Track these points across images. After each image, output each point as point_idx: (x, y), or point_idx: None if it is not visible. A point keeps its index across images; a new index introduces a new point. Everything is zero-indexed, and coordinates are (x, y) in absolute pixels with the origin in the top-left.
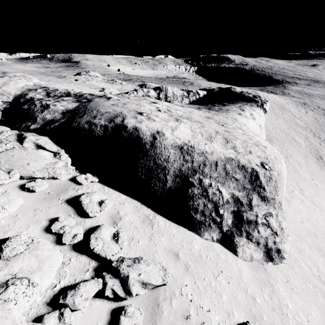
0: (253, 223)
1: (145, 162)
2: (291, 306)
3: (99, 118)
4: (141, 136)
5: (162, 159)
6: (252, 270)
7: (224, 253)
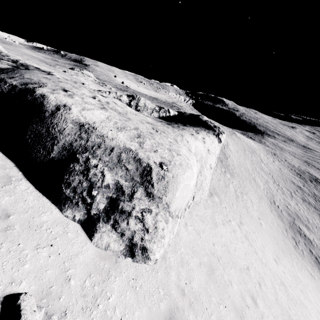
0: (126, 213)
1: (38, 127)
2: (112, 300)
3: (16, 80)
4: (44, 104)
5: (56, 129)
6: (97, 257)
7: (77, 233)
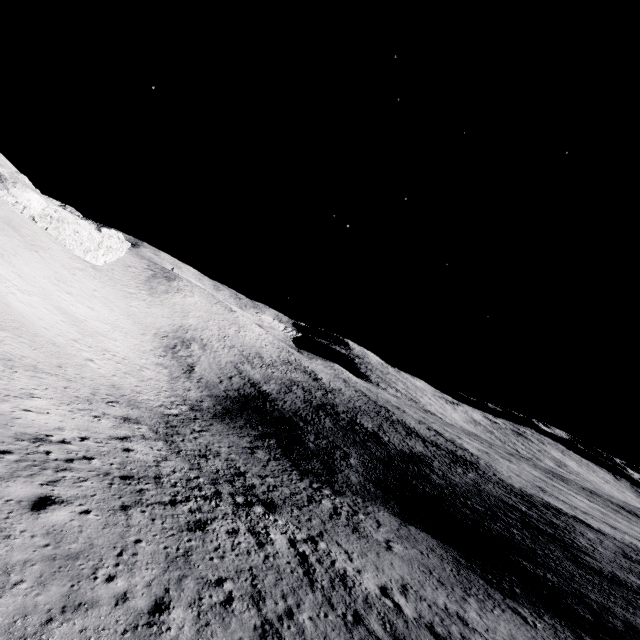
0: None
1: None
2: None
3: None
4: None
5: None
6: None
7: None
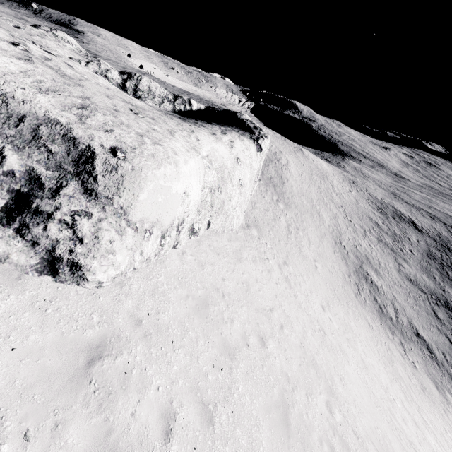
0: (43, 215)
1: None
2: None
3: None
4: None
5: None
6: None
7: None
